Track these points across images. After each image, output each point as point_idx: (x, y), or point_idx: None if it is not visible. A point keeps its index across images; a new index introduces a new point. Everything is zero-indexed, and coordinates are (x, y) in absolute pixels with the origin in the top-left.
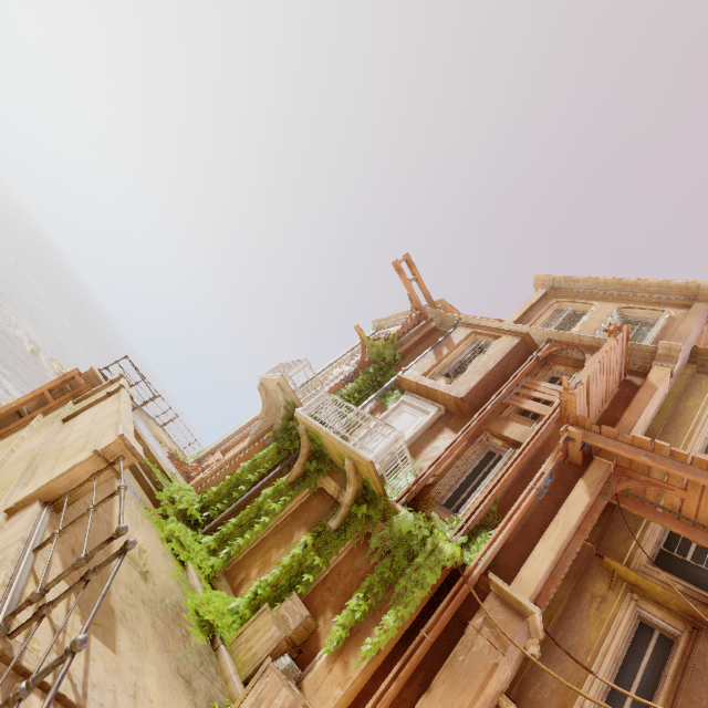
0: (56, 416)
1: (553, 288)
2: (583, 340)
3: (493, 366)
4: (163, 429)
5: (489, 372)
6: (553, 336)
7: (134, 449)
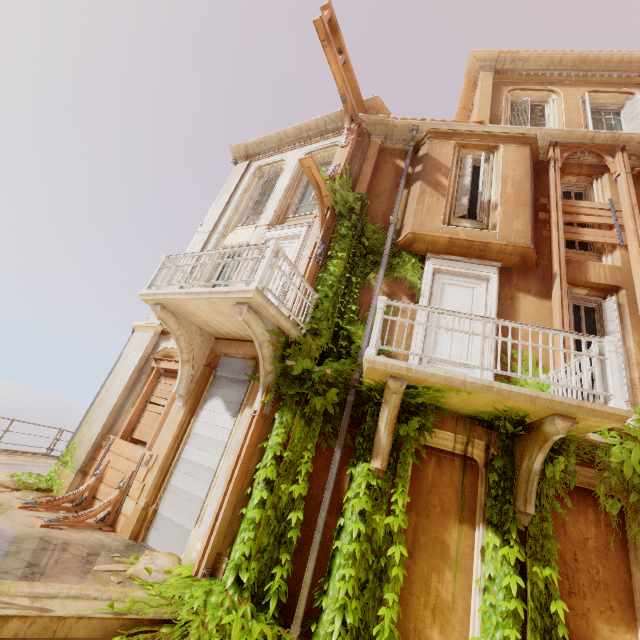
0: None
1: (496, 71)
2: (597, 138)
3: (530, 192)
4: None
5: (530, 201)
6: (557, 138)
7: None
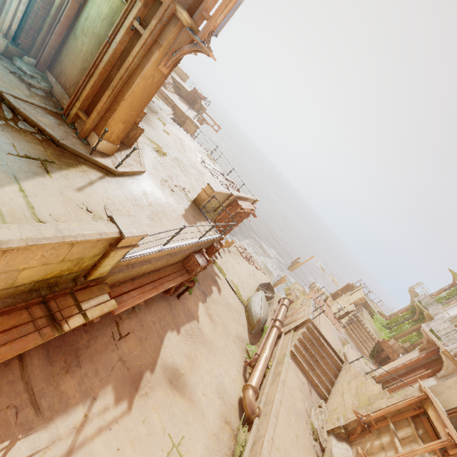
0: (347, 294)
1: None
2: None
3: None
4: (376, 305)
5: None
6: None
7: (365, 298)
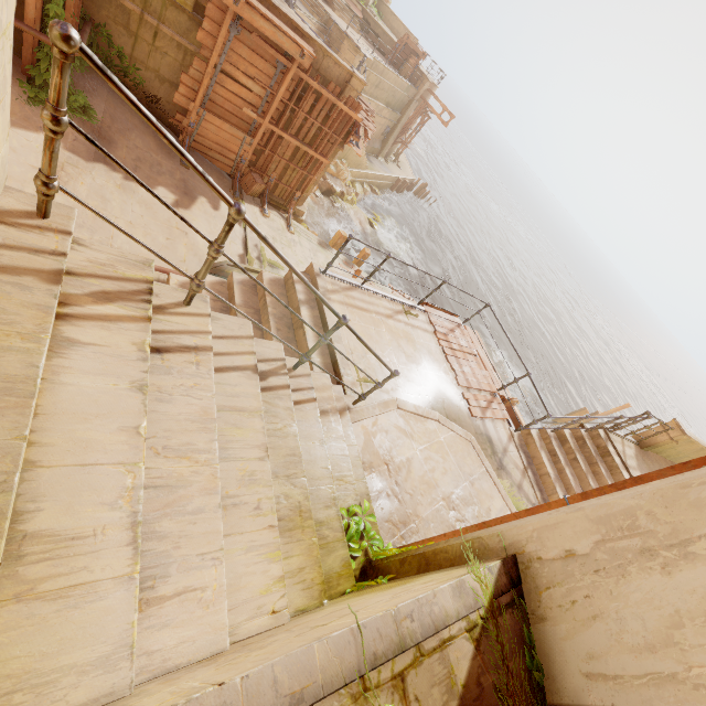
0: None
1: None
2: None
3: None
4: None
5: None
6: None
7: (680, 427)
